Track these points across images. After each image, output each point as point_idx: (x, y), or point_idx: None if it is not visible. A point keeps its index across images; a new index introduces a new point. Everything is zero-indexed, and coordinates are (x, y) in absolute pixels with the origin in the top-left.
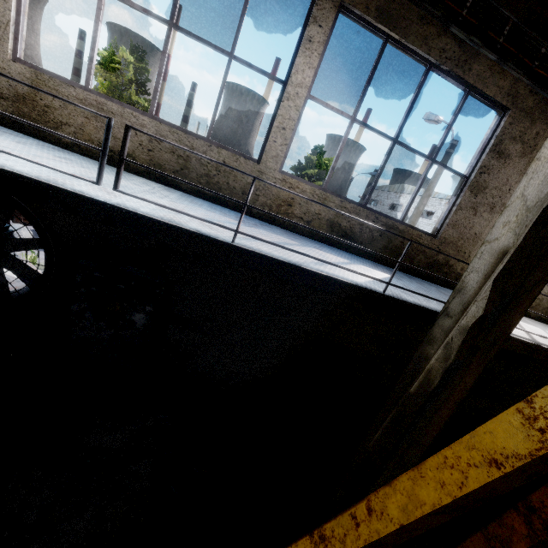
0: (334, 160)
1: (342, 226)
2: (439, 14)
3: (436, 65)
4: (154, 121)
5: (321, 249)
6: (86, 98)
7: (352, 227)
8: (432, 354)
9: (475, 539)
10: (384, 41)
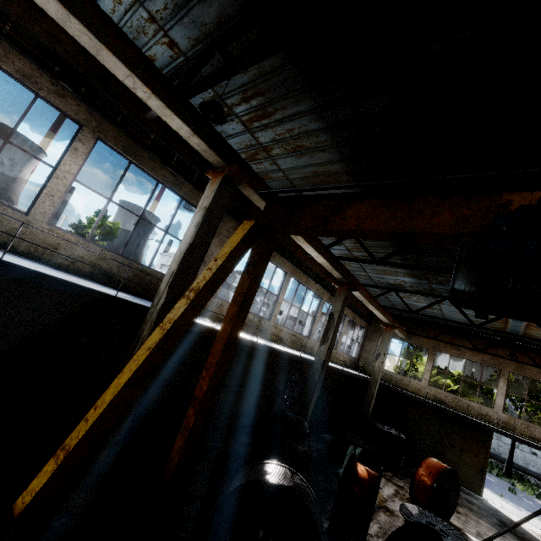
0: (96, 222)
1: (103, 267)
2: (160, 159)
3: (162, 182)
4: None
5: (81, 279)
6: None
7: (111, 268)
8: (145, 328)
9: (178, 439)
10: (129, 163)
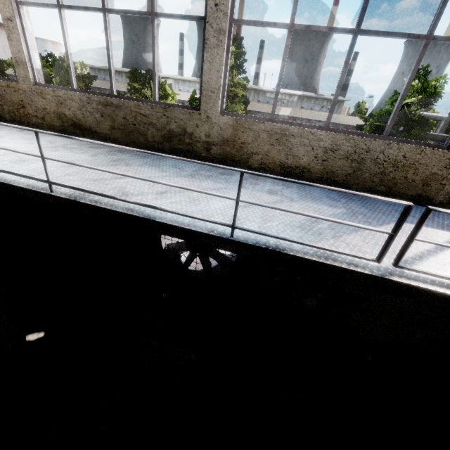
0: None
1: None
2: None
3: None
4: (330, 133)
5: None
6: (272, 128)
7: None
8: None
9: None
10: None
